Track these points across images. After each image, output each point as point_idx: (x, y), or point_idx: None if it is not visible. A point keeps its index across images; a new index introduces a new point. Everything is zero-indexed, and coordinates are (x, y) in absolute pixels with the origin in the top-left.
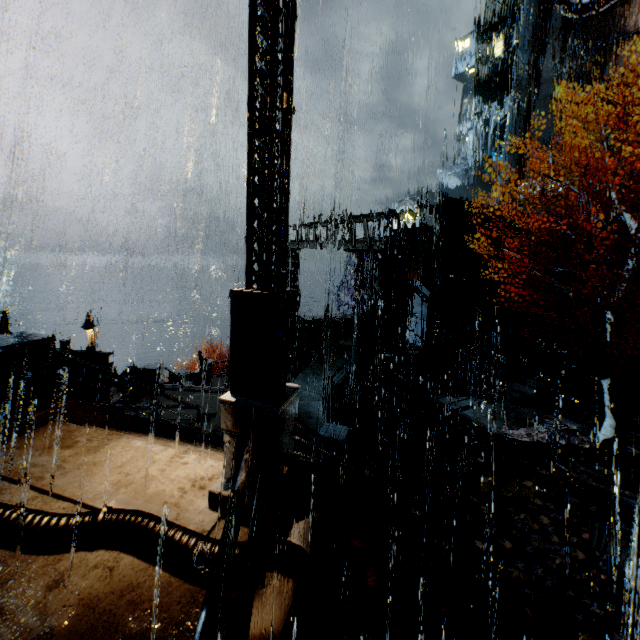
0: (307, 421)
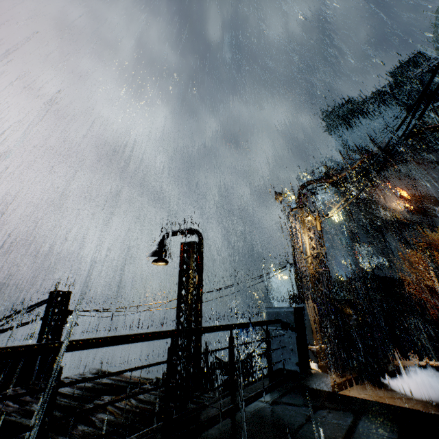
0: None
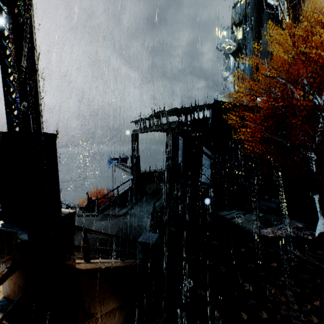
0: (138, 231)
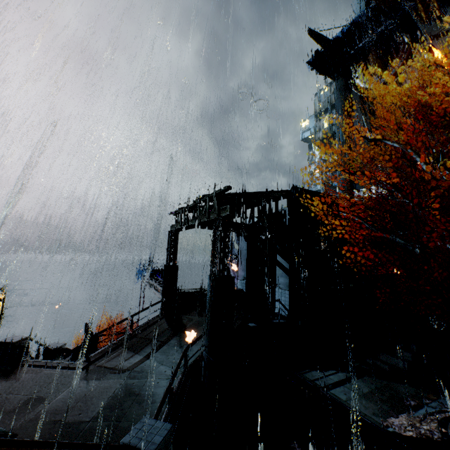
0: (145, 408)
